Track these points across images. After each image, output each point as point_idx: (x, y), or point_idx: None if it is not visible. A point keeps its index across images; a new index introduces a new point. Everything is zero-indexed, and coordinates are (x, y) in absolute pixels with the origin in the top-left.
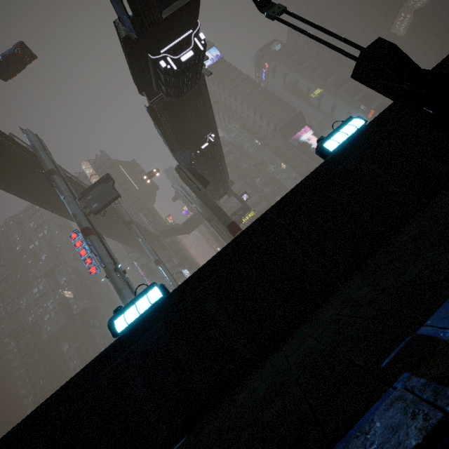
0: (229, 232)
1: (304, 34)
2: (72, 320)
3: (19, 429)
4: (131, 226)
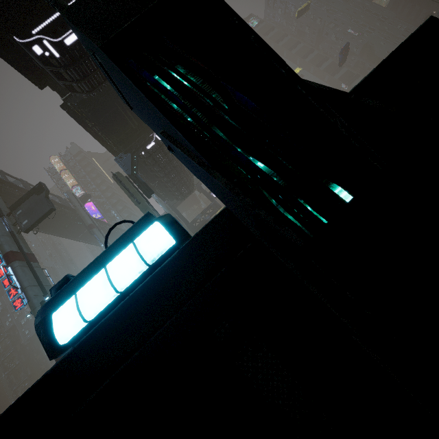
0: None
1: None
2: None
3: None
4: (92, 230)
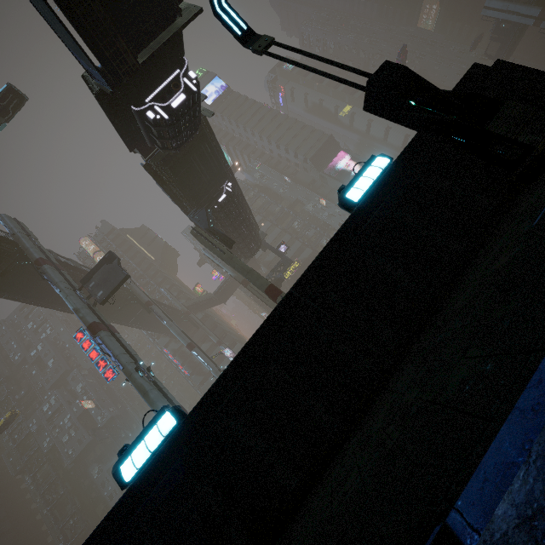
0: (269, 297)
1: (300, 67)
2: (98, 435)
3: None
4: (151, 307)
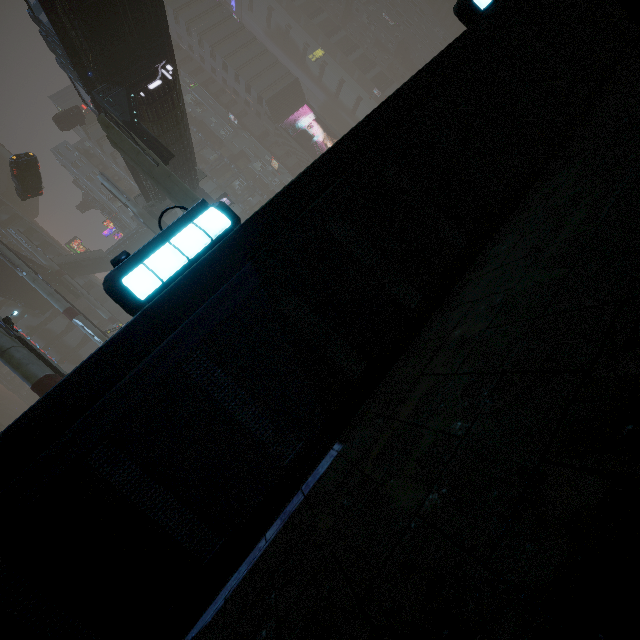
0: None
1: None
2: None
3: None
4: None
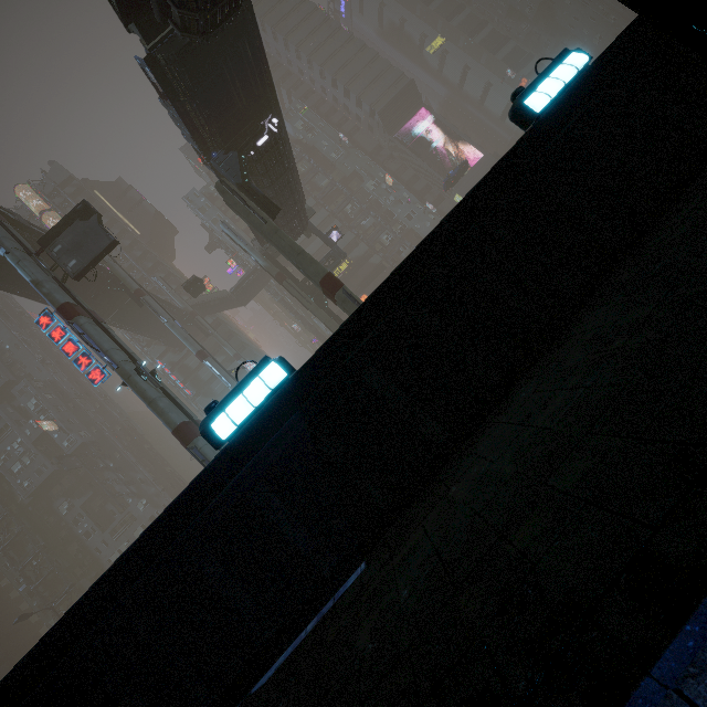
0: (323, 292)
1: None
2: (66, 465)
3: (83, 606)
4: (144, 299)
